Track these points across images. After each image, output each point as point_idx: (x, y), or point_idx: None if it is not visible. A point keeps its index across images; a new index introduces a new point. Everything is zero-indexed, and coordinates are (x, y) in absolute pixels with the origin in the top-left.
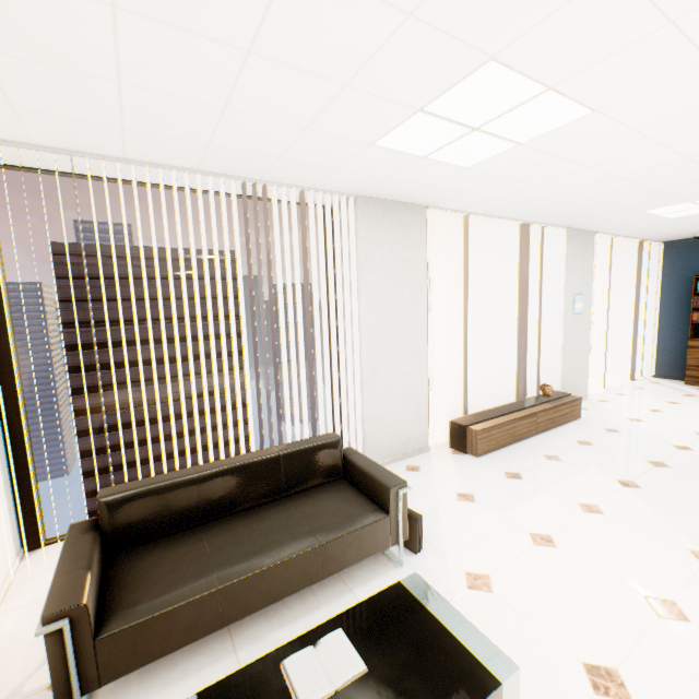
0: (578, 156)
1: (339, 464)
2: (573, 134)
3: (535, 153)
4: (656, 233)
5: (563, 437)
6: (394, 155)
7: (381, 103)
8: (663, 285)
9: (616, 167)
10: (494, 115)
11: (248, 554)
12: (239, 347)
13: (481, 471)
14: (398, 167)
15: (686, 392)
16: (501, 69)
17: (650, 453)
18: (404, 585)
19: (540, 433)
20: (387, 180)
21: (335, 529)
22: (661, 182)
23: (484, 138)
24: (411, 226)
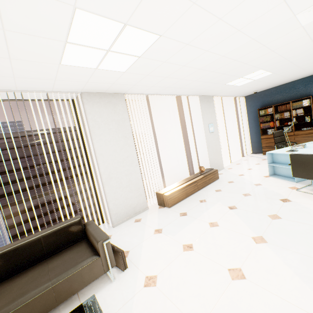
0: (174, 60)
1: (81, 232)
2: (161, 49)
3: (152, 61)
4: (239, 93)
5: (209, 189)
6: (79, 69)
7: (38, 39)
8: (248, 114)
9: (196, 64)
10: (110, 41)
11: (2, 306)
12: (84, 170)
13: (169, 215)
14: (88, 75)
15: (263, 158)
16: (88, 13)
17: (244, 190)
18: (83, 306)
19: (200, 189)
20: (90, 83)
21: (64, 274)
22: (222, 70)
23: (118, 55)
24: (117, 104)
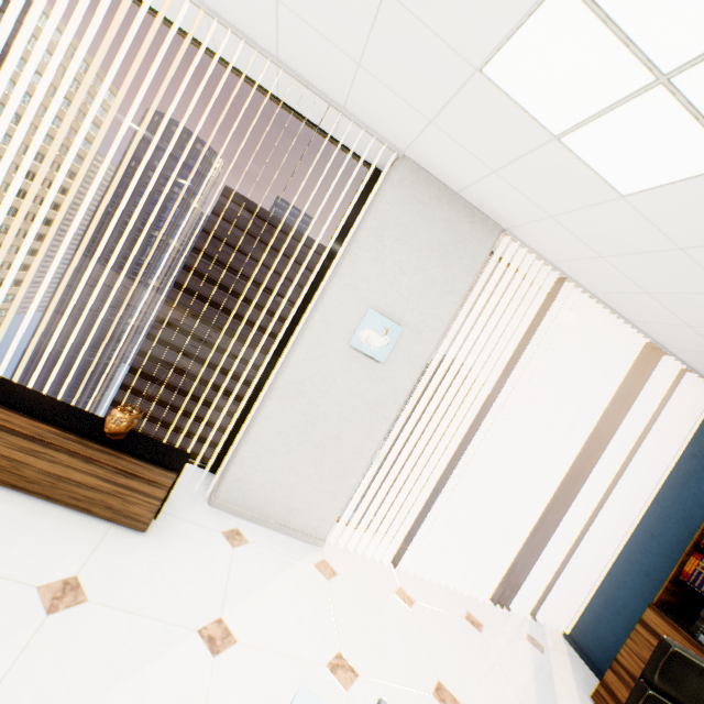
0: None
1: None
2: None
3: None
4: (668, 316)
5: None
6: None
7: None
8: (678, 472)
9: None
10: None
11: None
12: None
13: None
14: None
15: None
16: None
17: None
18: None
19: None
20: None
21: None
22: None
23: None
24: None
